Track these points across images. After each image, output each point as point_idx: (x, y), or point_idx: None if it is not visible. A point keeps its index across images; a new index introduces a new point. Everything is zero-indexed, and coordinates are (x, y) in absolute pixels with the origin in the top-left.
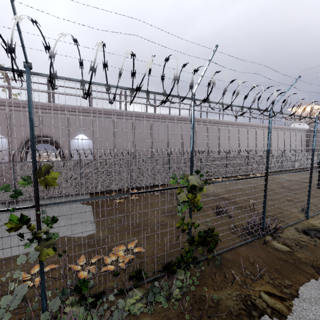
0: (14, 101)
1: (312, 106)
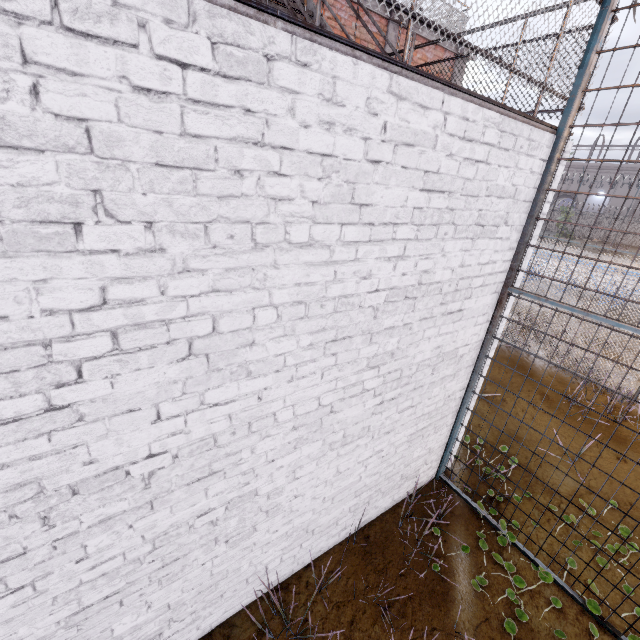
0: None
1: None
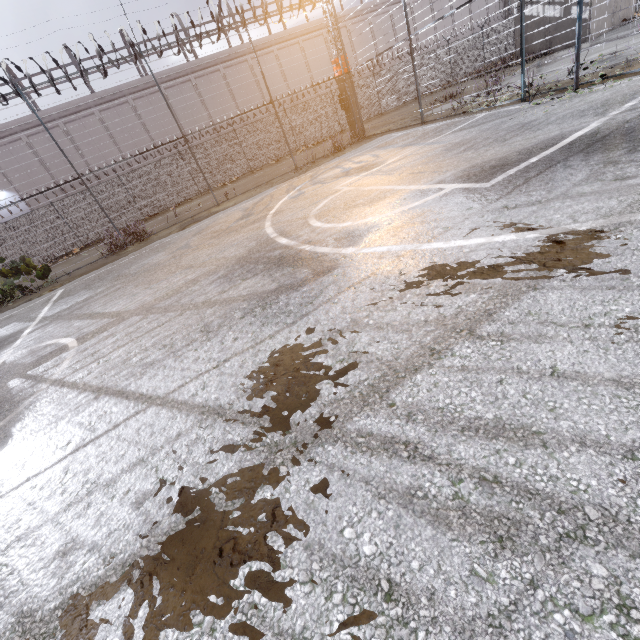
0: None
1: None
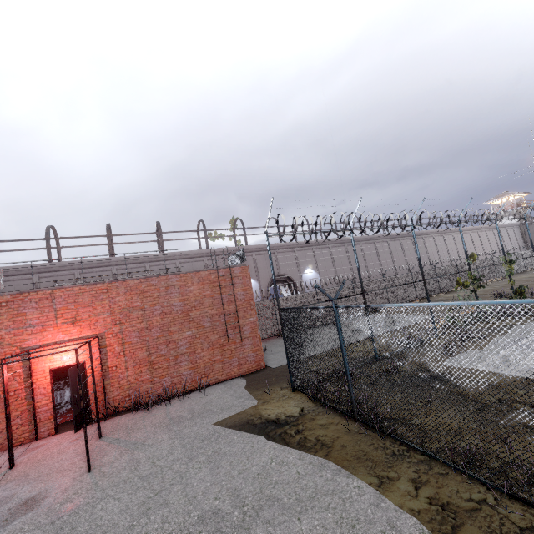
0: (259, 246)
1: (514, 195)
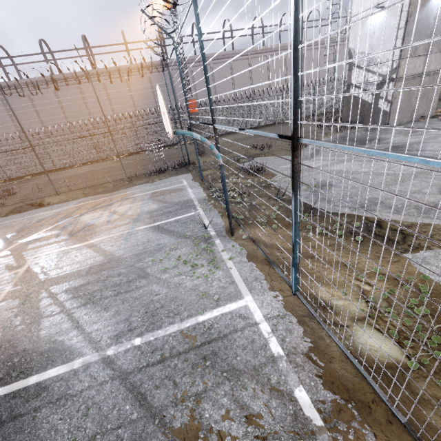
0: None
1: None
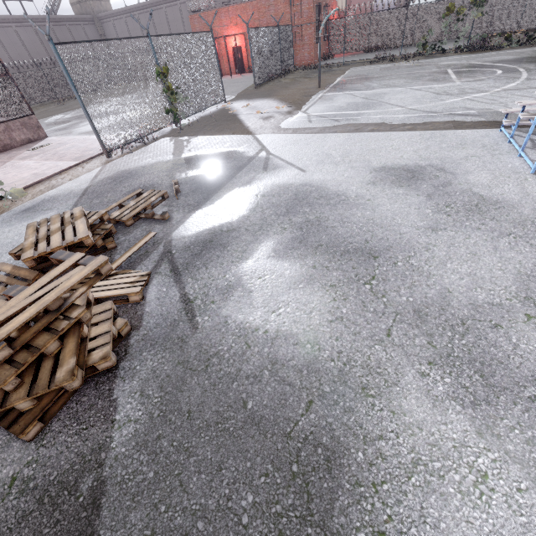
0: None
1: None
